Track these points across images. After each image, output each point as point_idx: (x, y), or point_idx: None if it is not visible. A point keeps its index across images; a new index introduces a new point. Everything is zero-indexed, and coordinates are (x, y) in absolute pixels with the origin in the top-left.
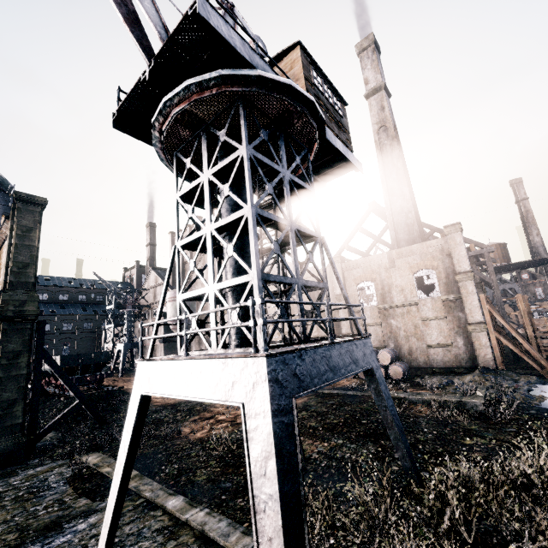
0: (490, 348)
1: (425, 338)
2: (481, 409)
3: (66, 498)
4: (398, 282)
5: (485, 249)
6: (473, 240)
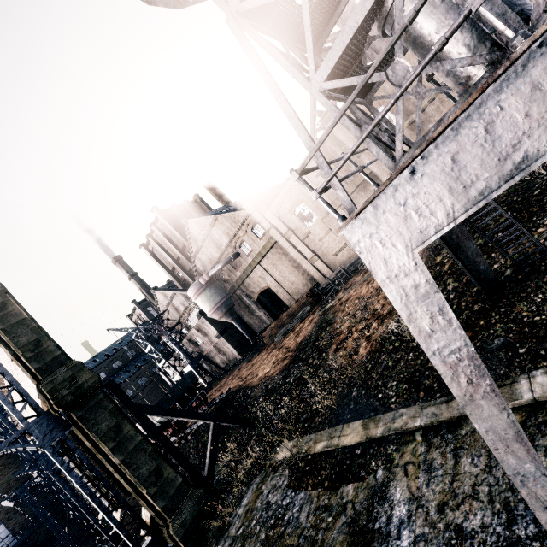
0: None
1: None
2: None
3: (323, 502)
4: None
5: None
6: None
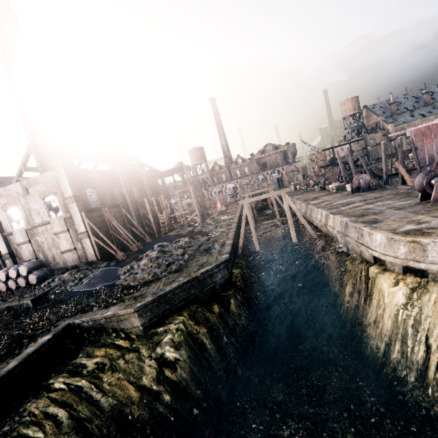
0: (92, 248)
1: (61, 247)
2: (31, 305)
3: None
4: (34, 206)
5: (118, 170)
6: (110, 163)
